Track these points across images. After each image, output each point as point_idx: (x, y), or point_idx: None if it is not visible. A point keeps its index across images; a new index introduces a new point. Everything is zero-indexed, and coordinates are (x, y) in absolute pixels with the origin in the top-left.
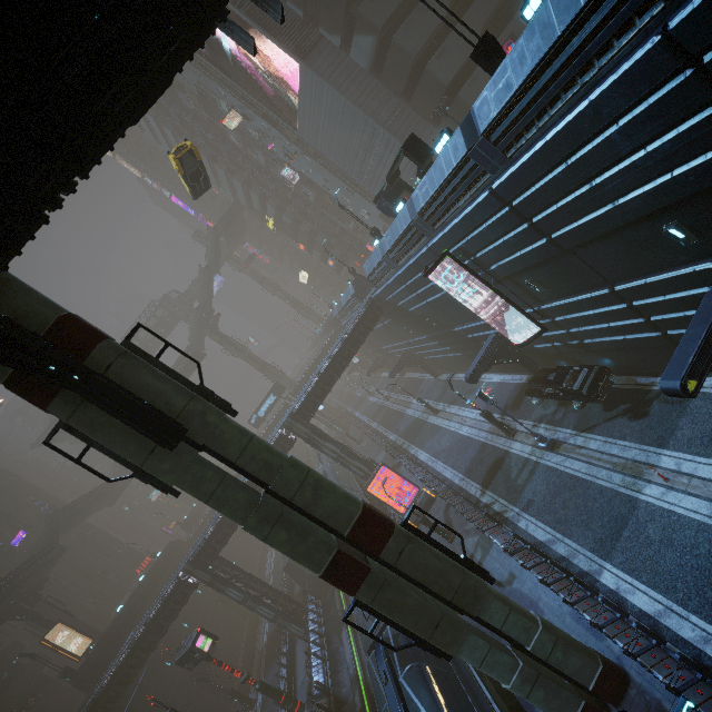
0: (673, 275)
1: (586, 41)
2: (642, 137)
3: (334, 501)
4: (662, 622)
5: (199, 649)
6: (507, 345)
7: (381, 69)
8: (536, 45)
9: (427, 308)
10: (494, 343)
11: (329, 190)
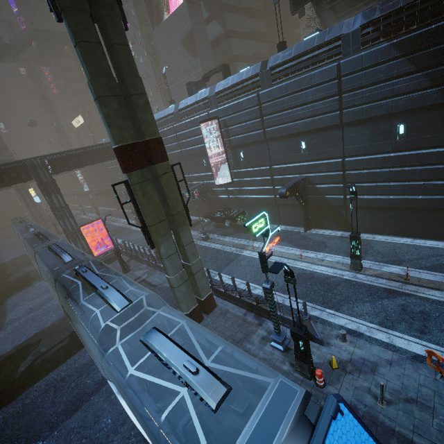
0: (293, 165)
1: (319, 55)
2: (316, 97)
3: (152, 118)
4: (238, 287)
5: None
6: (207, 191)
7: (215, 46)
8: (307, 46)
9: (178, 155)
10: (203, 186)
11: (144, 80)
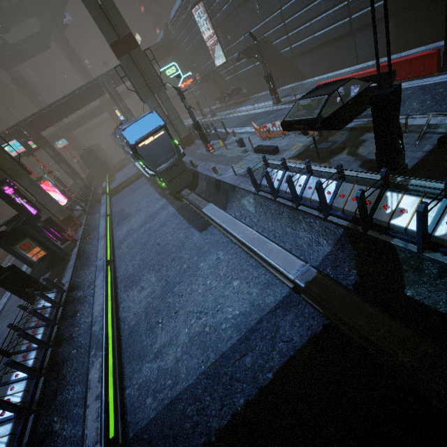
0: (256, 28)
1: None
2: None
3: (122, 22)
4: None
5: (30, 144)
6: (217, 77)
7: None
8: None
9: (193, 49)
10: (212, 72)
11: None
